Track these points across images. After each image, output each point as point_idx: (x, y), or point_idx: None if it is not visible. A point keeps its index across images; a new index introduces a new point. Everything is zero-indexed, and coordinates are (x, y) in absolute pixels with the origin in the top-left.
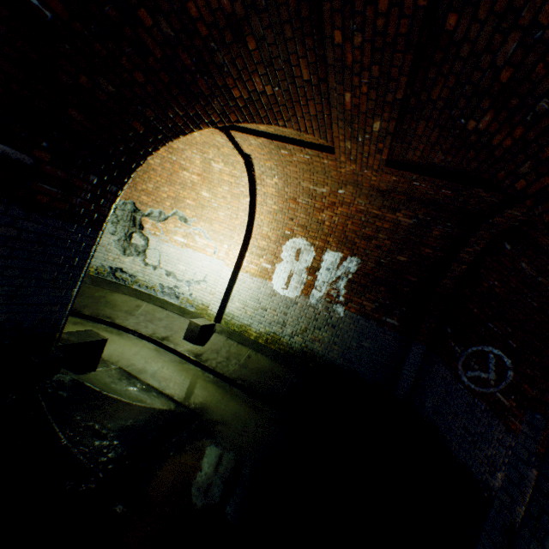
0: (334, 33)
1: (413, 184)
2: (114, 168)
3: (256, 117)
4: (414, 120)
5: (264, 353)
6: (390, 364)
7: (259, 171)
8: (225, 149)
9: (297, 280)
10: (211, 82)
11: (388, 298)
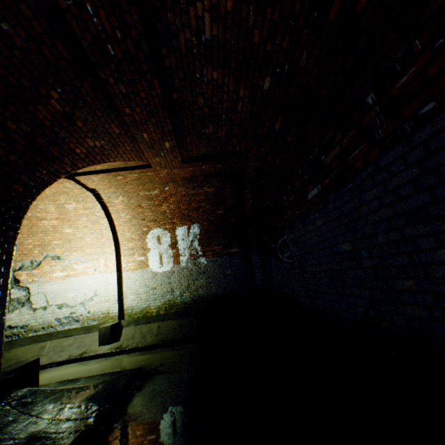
0: (125, 110)
1: (202, 168)
2: (8, 219)
3: (95, 161)
4: (184, 137)
5: (169, 318)
6: (247, 275)
7: (106, 197)
8: (75, 191)
9: (166, 256)
10: (60, 149)
11: (225, 238)
